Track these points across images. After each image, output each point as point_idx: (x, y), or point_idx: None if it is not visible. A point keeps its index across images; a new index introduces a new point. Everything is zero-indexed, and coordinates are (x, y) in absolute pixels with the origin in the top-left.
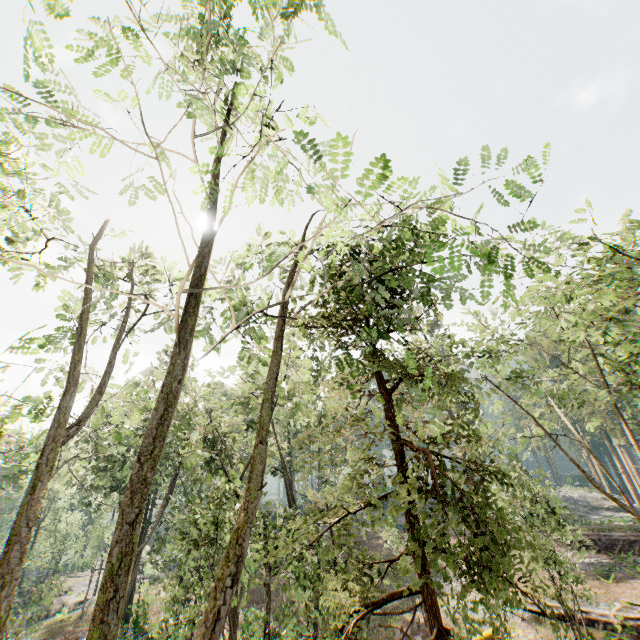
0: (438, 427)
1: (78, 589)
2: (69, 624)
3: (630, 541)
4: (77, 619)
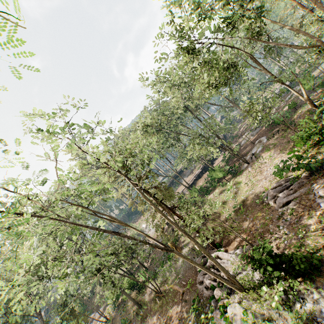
0: (156, 180)
1: None
2: None
3: (170, 184)
4: None
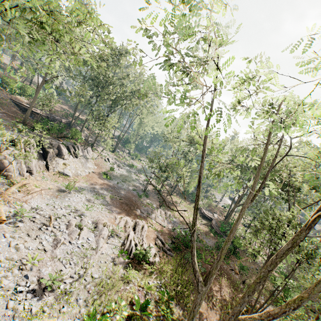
0: None
1: (216, 196)
2: (212, 206)
3: None
4: (214, 206)
